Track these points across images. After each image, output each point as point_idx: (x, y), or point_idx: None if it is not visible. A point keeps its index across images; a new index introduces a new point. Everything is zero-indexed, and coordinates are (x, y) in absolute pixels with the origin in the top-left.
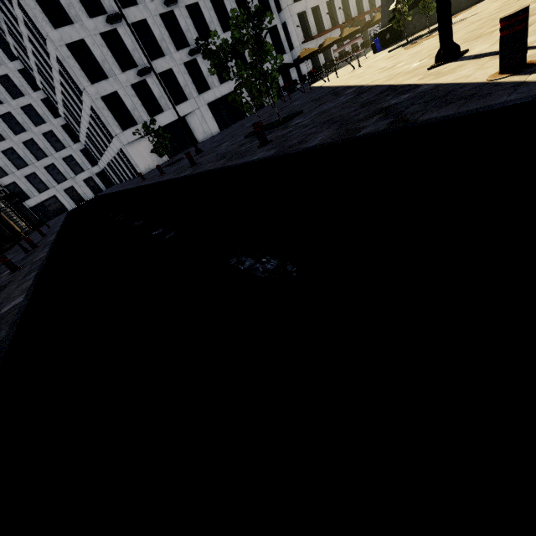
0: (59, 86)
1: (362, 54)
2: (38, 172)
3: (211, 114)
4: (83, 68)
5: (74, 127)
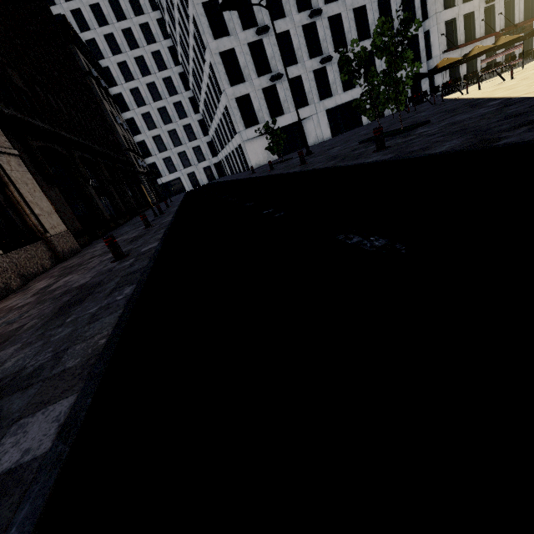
0: (205, 87)
1: (518, 64)
2: (172, 156)
3: (327, 120)
4: (227, 72)
5: (207, 123)
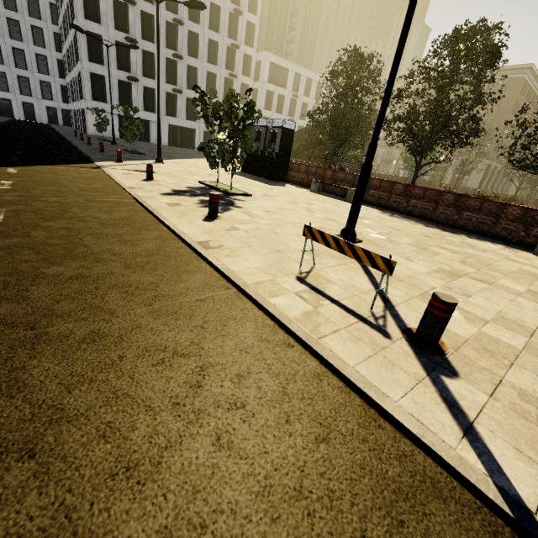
0: (70, 41)
1: None
2: (9, 74)
3: (168, 131)
4: (90, 49)
5: (67, 69)
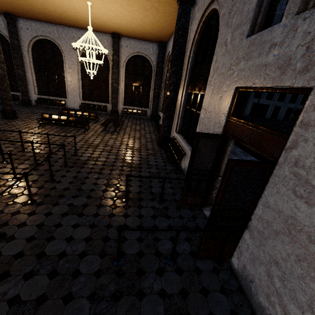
0: None
1: None
2: None
3: (251, 107)
4: None
5: None
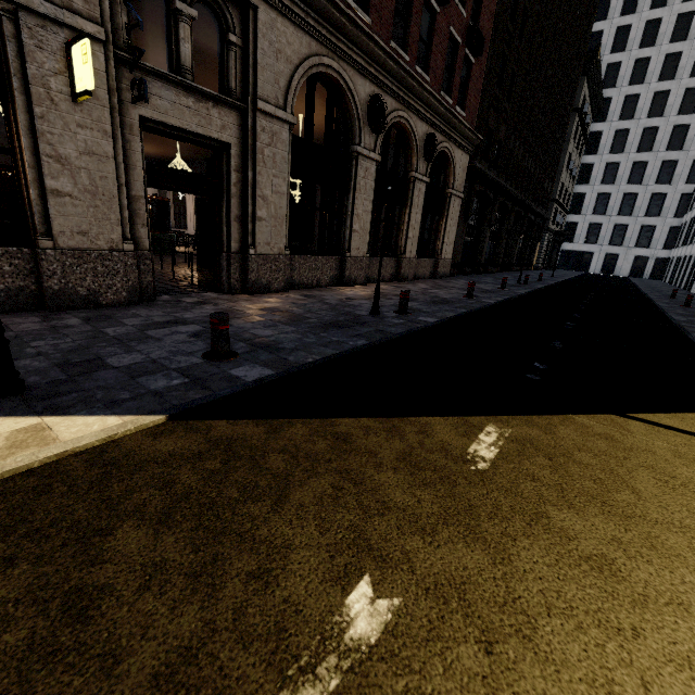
0: None
1: None
2: (605, 224)
3: None
4: None
5: (693, 202)
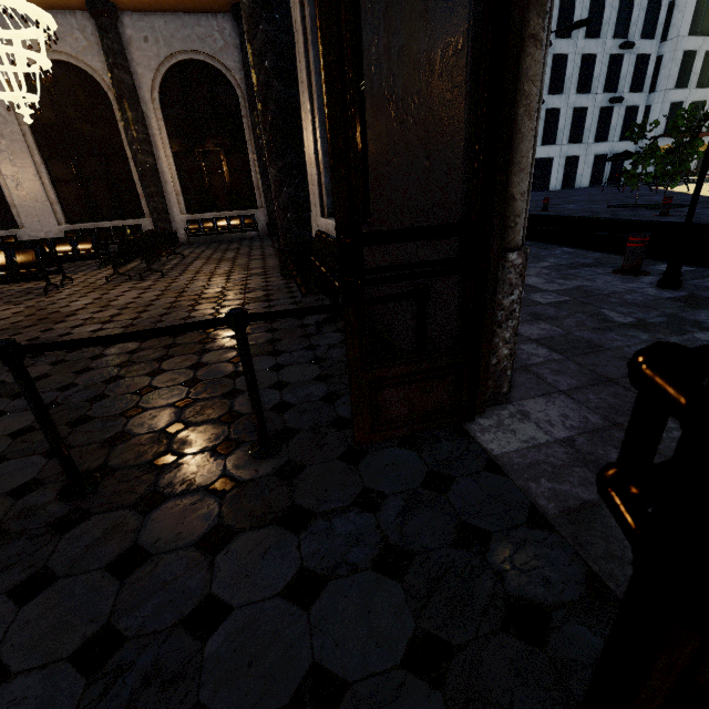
0: None
1: None
2: None
3: None
4: None
5: None
